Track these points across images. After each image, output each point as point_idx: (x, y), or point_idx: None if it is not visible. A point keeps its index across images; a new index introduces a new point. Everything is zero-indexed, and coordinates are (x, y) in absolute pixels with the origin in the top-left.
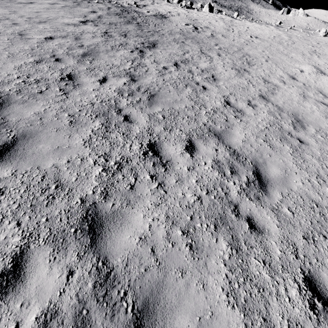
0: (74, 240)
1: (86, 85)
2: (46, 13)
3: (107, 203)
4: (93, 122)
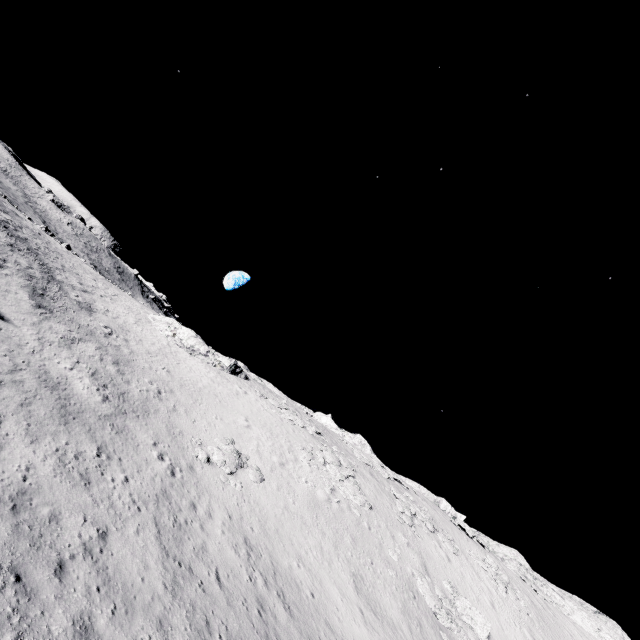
0: None
1: None
2: None
3: None
4: None
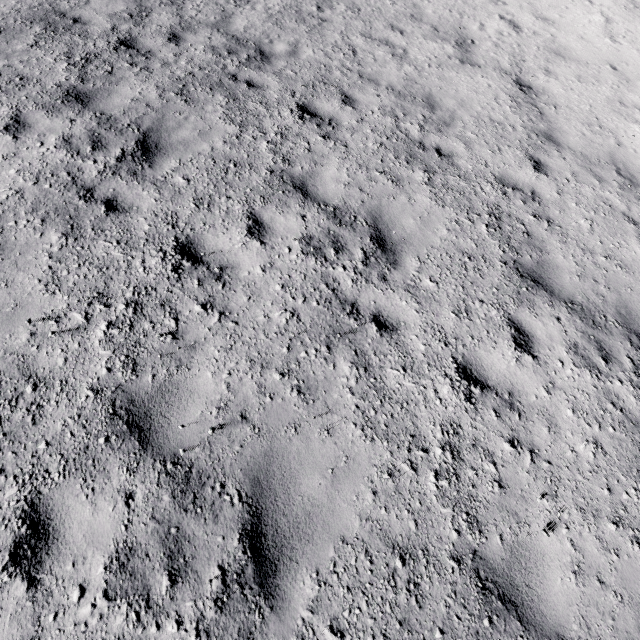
0: (64, 107)
1: None
2: None
3: (87, 85)
4: (30, 28)
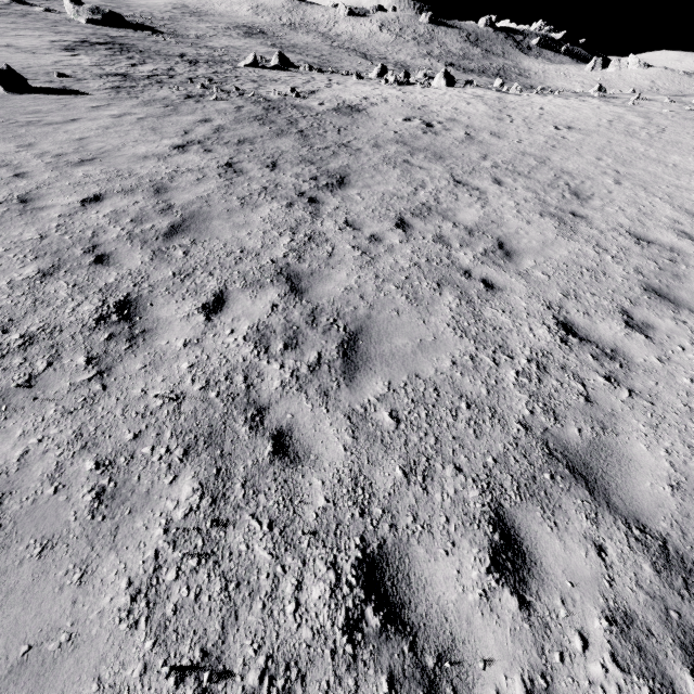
0: None
1: (166, 329)
2: (100, 137)
3: None
4: (171, 481)
